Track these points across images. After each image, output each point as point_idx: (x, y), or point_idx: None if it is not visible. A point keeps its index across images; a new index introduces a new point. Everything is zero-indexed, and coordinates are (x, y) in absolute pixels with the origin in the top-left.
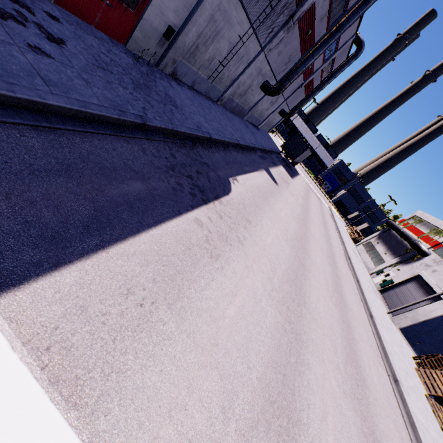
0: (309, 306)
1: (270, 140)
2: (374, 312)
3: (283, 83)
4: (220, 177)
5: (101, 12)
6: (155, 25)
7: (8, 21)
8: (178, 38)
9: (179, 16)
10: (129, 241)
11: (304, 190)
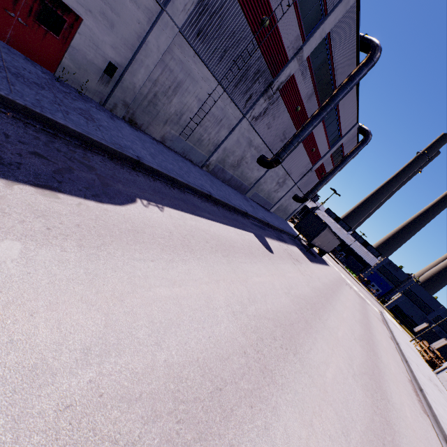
0: None
1: (287, 225)
2: None
3: (279, 154)
4: (110, 187)
5: (13, 28)
6: (90, 57)
7: None
8: (123, 77)
9: (121, 55)
10: None
11: (333, 280)
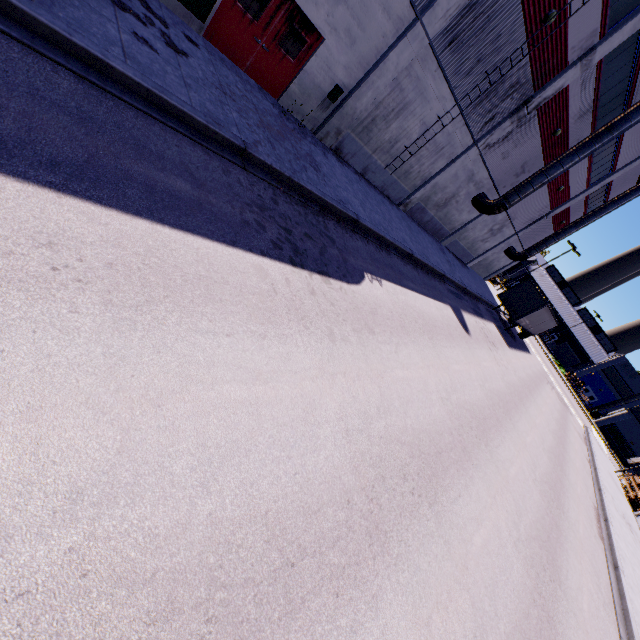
0: (442, 513)
1: (485, 288)
2: None
3: (507, 197)
4: (348, 262)
5: (255, 55)
6: (318, 81)
7: (127, 14)
8: (346, 101)
9: (351, 76)
10: (110, 212)
11: (532, 375)
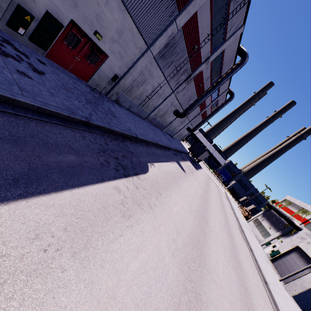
0: (208, 268)
1: (182, 145)
2: (268, 278)
3: (187, 111)
4: (141, 161)
5: (74, 64)
6: (106, 73)
7: (9, 58)
8: (120, 81)
9: (122, 70)
10: (51, 195)
11: (206, 178)
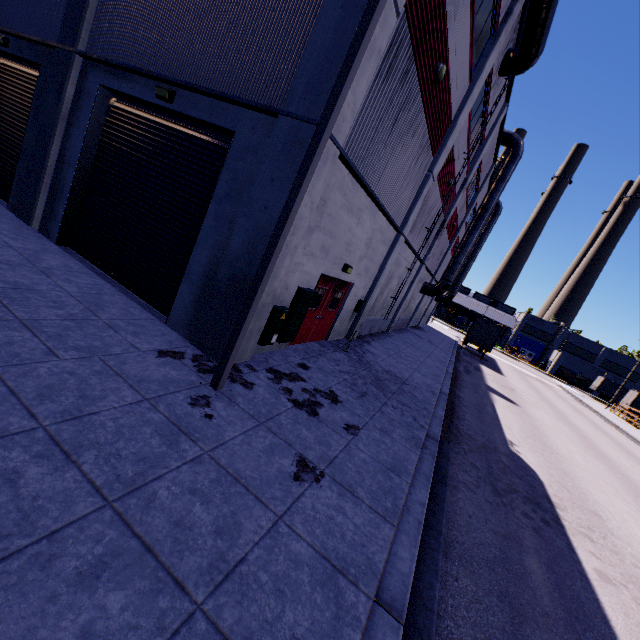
0: None
1: (438, 333)
2: None
3: (447, 278)
4: (508, 455)
5: (314, 327)
6: (349, 307)
7: (319, 413)
8: (366, 305)
9: (366, 288)
10: None
11: (526, 383)
